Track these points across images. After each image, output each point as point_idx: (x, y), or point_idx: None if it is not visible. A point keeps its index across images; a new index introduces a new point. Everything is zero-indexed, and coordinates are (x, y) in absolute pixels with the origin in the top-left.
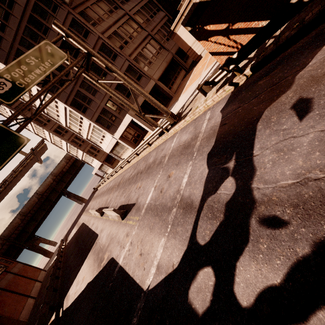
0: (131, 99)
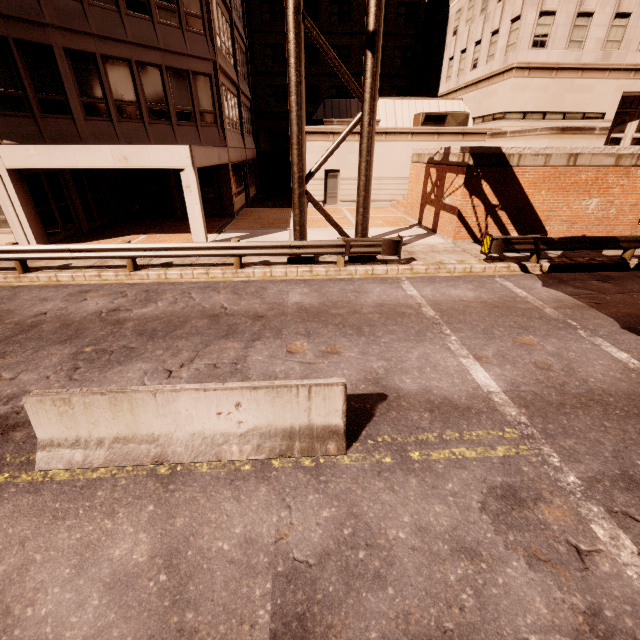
0: (156, 130)
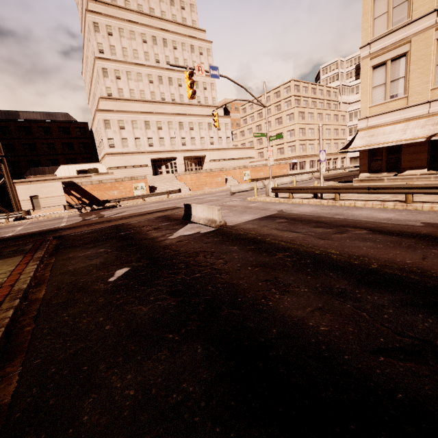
0: None
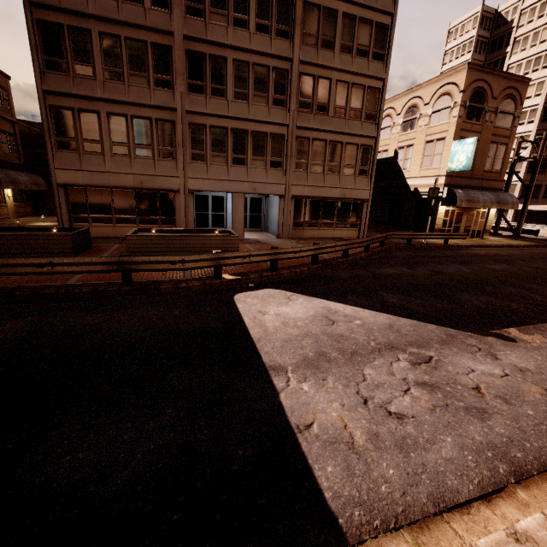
0: None
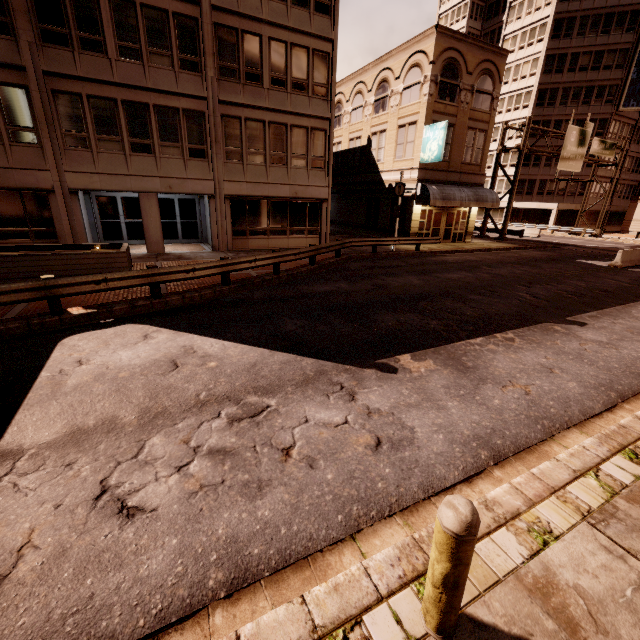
0: (556, 198)
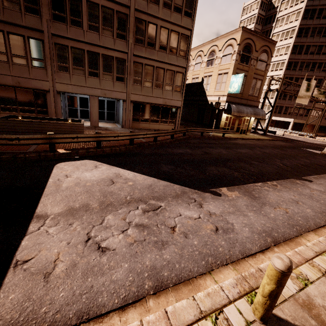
0: (293, 116)
